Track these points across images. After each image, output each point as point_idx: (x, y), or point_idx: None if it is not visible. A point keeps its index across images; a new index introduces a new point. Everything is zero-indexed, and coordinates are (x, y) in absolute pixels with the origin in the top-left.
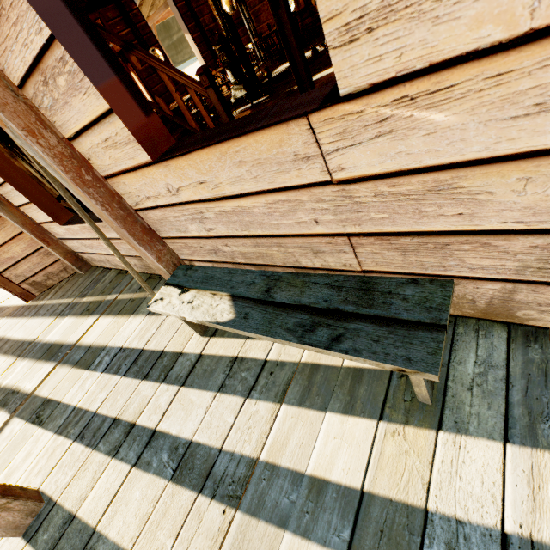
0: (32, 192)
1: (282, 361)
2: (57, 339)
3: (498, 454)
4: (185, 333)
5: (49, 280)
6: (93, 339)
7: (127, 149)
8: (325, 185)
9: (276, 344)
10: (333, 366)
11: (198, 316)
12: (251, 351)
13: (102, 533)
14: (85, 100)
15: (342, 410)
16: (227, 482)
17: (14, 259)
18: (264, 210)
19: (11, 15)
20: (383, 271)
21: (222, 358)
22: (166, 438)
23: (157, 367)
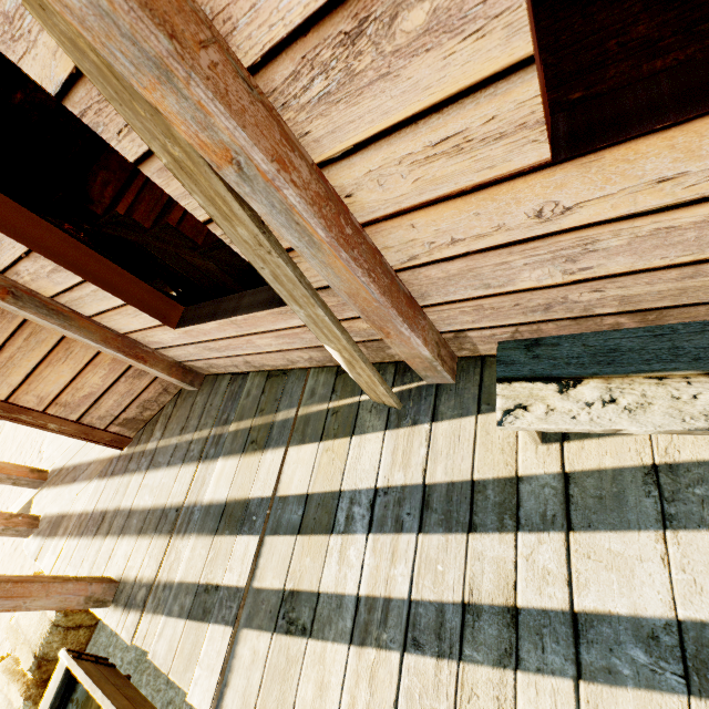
0: (124, 288)
1: None
2: (226, 495)
3: None
4: (496, 445)
5: (145, 412)
6: (303, 485)
7: (490, 150)
8: None
9: None
10: None
11: (662, 424)
12: (679, 450)
13: None
14: (457, 52)
15: None
16: None
17: (92, 396)
18: None
19: None
20: None
21: (620, 473)
22: (612, 623)
23: (483, 508)
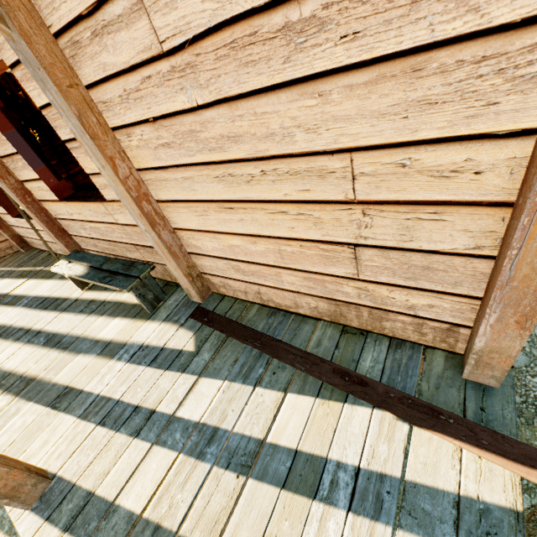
0: None
1: (112, 301)
2: None
3: (158, 326)
4: (74, 289)
5: None
6: (20, 292)
7: (48, 193)
8: (117, 224)
9: (113, 294)
10: (130, 302)
11: (70, 273)
12: (101, 297)
13: (2, 367)
14: (30, 172)
15: (122, 317)
16: (65, 344)
17: None
18: (105, 229)
19: (2, 141)
20: (152, 262)
21: (87, 300)
22: (45, 332)
23: (53, 304)
